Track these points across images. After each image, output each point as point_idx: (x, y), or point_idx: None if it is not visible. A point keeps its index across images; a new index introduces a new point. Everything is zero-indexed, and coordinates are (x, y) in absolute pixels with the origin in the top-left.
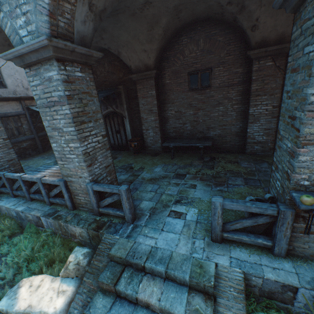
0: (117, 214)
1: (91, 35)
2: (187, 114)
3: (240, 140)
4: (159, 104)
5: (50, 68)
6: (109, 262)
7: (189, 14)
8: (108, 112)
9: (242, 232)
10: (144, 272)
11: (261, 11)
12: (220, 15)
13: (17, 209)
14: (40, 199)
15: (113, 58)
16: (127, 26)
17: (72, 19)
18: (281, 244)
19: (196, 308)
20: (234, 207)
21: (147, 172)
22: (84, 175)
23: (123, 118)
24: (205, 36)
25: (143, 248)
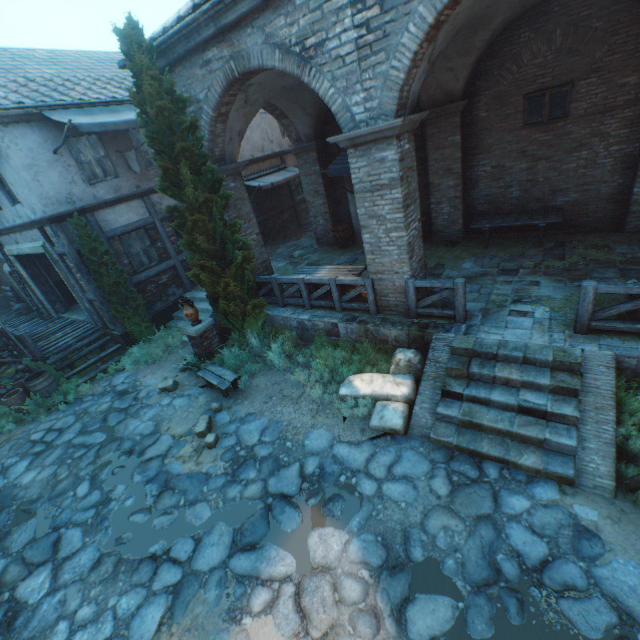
0: (443, 314)
1: (419, 90)
2: (514, 170)
3: (616, 208)
4: (463, 157)
5: (386, 148)
6: (450, 356)
7: None
8: None
9: (615, 320)
10: (495, 361)
11: None
12: None
13: (302, 317)
14: (326, 306)
15: None
16: None
17: (412, 83)
18: None
19: (562, 380)
20: (610, 290)
21: (452, 270)
22: (403, 271)
23: None
24: (567, 22)
25: (489, 341)
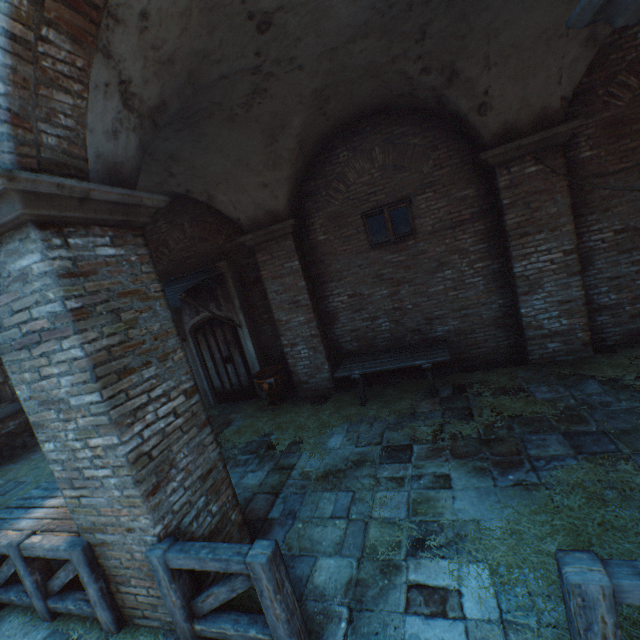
0: (249, 638)
1: (136, 161)
2: (375, 297)
3: (507, 334)
4: (310, 285)
5: (23, 249)
6: None
7: (344, 104)
8: (200, 319)
9: None
10: None
11: (491, 75)
12: (407, 98)
13: None
14: (22, 604)
15: (200, 209)
16: (221, 143)
17: (81, 127)
18: None
19: None
20: None
21: (313, 453)
22: (140, 524)
23: (237, 328)
24: (384, 140)
25: None
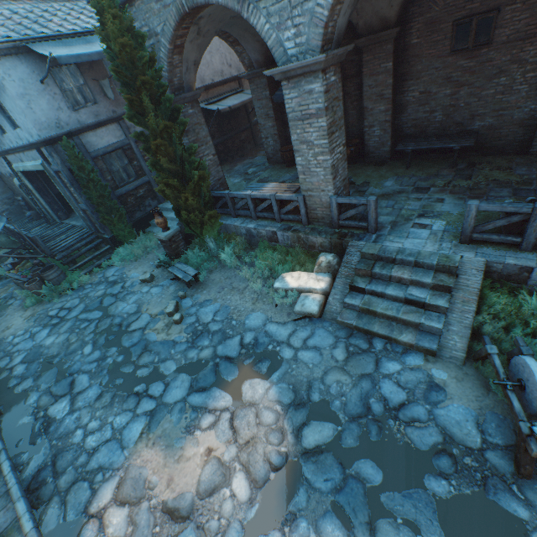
0: (358, 226)
1: (346, 24)
2: (439, 96)
3: (525, 132)
4: (394, 83)
5: (313, 81)
6: (360, 259)
7: None
8: None
9: (492, 233)
10: (393, 264)
11: None
12: None
13: (249, 226)
14: (268, 217)
15: None
16: None
17: (337, 18)
18: (530, 239)
19: (441, 279)
20: (489, 208)
21: (376, 187)
22: (328, 189)
23: None
24: None
25: (391, 248)
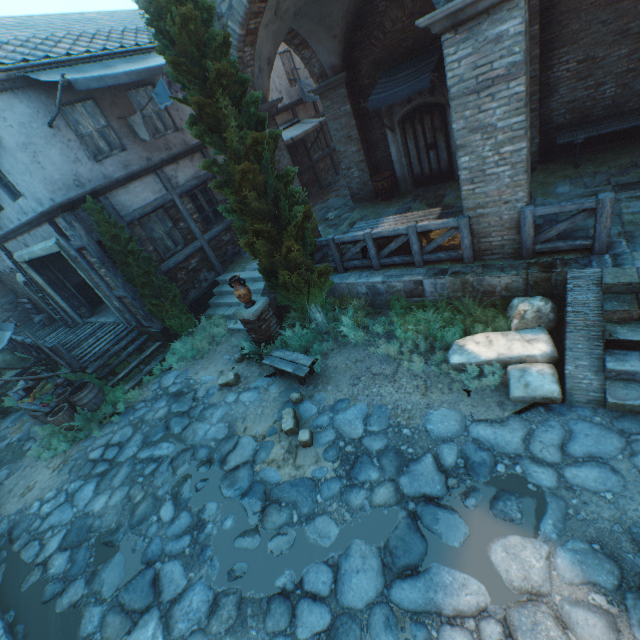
0: (573, 246)
1: None
2: (609, 60)
3: None
4: (539, 55)
5: (506, 17)
6: (603, 296)
7: None
8: (409, 109)
9: None
10: None
11: None
12: None
13: (373, 280)
14: (401, 263)
15: None
16: None
17: None
18: None
19: None
20: None
21: (546, 197)
22: (516, 198)
23: (446, 113)
24: None
25: None
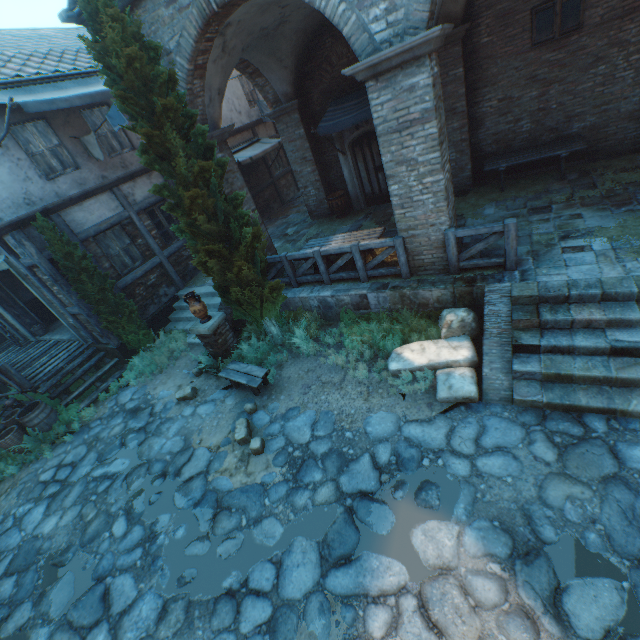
0: (490, 264)
1: None
2: (523, 100)
3: (638, 126)
4: (466, 93)
5: (416, 72)
6: (512, 307)
7: None
8: (358, 135)
9: None
10: (566, 304)
11: None
12: None
13: (323, 294)
14: (348, 278)
15: None
16: None
17: None
18: None
19: None
20: None
21: (475, 218)
22: (440, 221)
23: None
24: None
25: (554, 284)
